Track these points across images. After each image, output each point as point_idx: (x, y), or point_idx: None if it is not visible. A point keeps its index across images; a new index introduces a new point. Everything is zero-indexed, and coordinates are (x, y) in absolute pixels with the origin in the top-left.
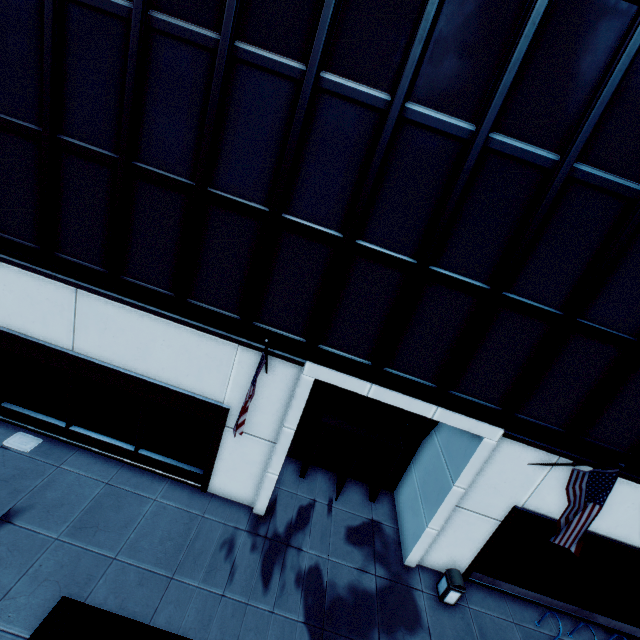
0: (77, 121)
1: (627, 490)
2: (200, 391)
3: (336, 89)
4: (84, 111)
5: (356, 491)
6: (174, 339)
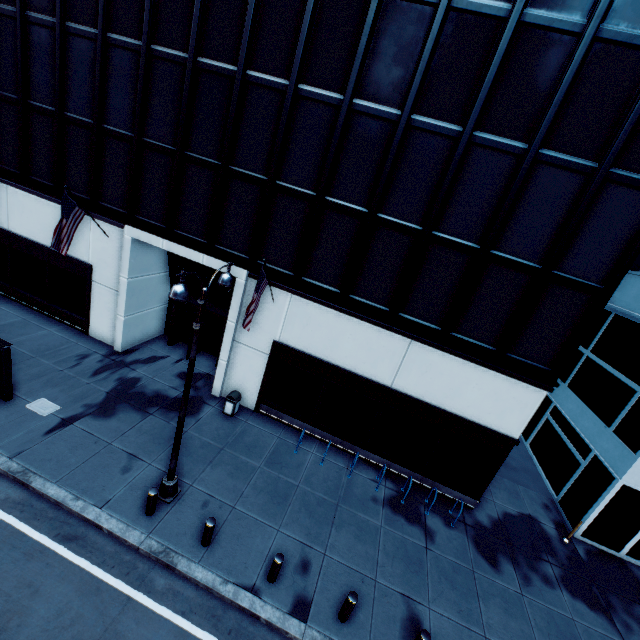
0: (0, 80)
1: (344, 322)
2: (76, 254)
3: (116, 43)
4: (3, 74)
5: (209, 360)
6: (58, 216)
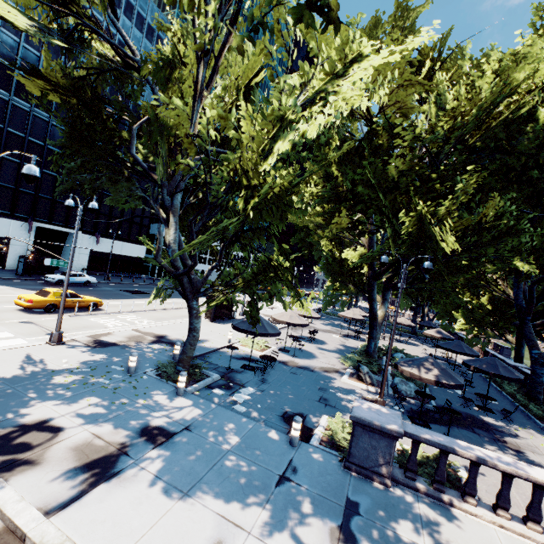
0: None
1: (108, 241)
2: (0, 235)
3: None
4: None
5: None
6: None
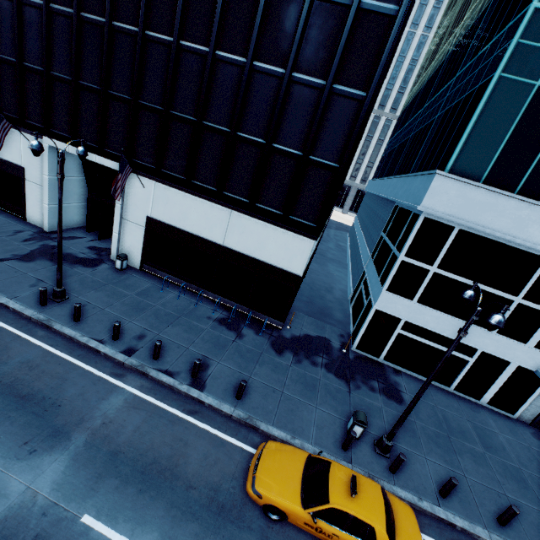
0: None
1: (189, 200)
2: (13, 160)
3: (27, 3)
4: None
5: None
6: None
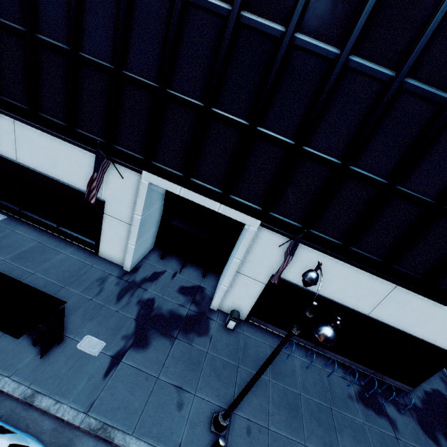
0: (2, 6)
1: (340, 267)
2: None
3: None
4: None
5: (195, 271)
6: (70, 155)
